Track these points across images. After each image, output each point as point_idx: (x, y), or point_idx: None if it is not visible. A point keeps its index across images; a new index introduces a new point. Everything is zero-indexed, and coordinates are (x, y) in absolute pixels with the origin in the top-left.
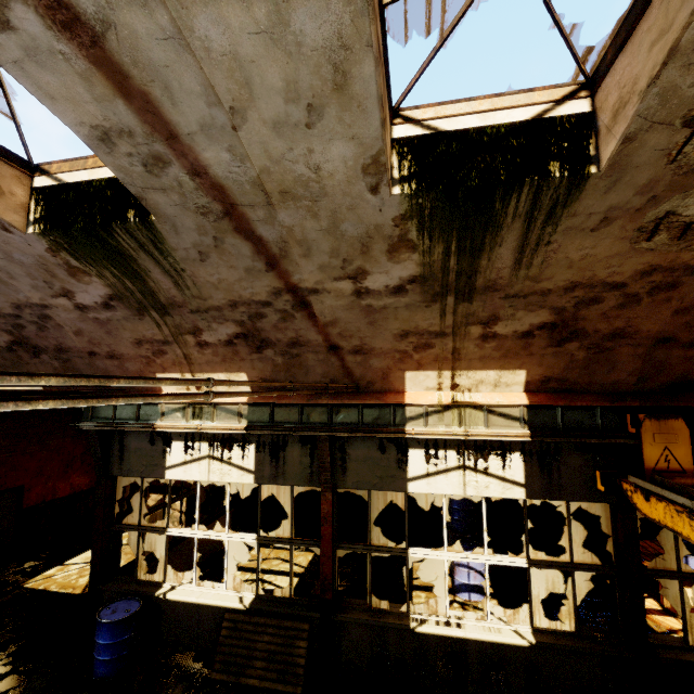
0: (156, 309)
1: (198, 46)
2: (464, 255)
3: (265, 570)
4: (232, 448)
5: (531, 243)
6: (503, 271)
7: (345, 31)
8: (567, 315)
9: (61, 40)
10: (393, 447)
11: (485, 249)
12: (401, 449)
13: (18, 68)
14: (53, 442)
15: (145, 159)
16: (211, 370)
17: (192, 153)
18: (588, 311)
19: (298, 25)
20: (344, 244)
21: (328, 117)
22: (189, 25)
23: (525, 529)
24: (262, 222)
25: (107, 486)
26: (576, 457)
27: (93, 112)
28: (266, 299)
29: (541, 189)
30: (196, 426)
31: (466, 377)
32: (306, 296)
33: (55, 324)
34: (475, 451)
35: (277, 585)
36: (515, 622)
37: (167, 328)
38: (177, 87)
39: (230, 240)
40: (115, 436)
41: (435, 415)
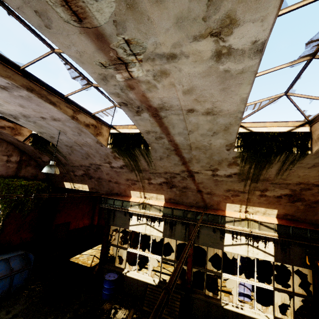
0: (137, 170)
1: (188, 121)
2: (257, 169)
3: (156, 270)
4: (155, 222)
5: (284, 169)
6: (271, 175)
7: (232, 122)
8: (296, 192)
9: (151, 118)
10: (218, 231)
11: (265, 168)
12: (222, 233)
13: (135, 121)
14: (80, 206)
15: (157, 137)
16: (151, 192)
17: (172, 137)
18: (305, 192)
19: (218, 120)
20: (212, 161)
21: (219, 134)
22: (187, 118)
23: (273, 274)
24: (186, 153)
25: (107, 228)
26: (297, 248)
27: (149, 128)
28: (178, 173)
29: (289, 155)
30: (144, 212)
31: (252, 209)
32: (193, 173)
33: (101, 170)
34: (253, 238)
35: (161, 277)
36: (266, 312)
37: (139, 176)
38: (176, 126)
39: (172, 156)
40: (112, 210)
41: (237, 222)
